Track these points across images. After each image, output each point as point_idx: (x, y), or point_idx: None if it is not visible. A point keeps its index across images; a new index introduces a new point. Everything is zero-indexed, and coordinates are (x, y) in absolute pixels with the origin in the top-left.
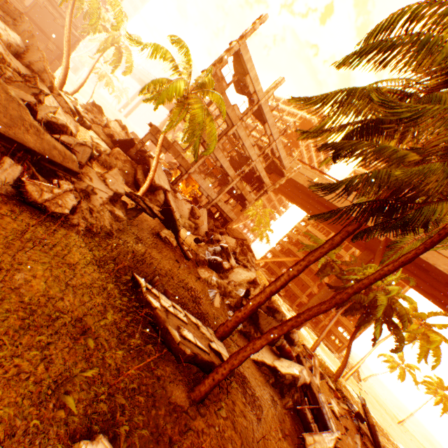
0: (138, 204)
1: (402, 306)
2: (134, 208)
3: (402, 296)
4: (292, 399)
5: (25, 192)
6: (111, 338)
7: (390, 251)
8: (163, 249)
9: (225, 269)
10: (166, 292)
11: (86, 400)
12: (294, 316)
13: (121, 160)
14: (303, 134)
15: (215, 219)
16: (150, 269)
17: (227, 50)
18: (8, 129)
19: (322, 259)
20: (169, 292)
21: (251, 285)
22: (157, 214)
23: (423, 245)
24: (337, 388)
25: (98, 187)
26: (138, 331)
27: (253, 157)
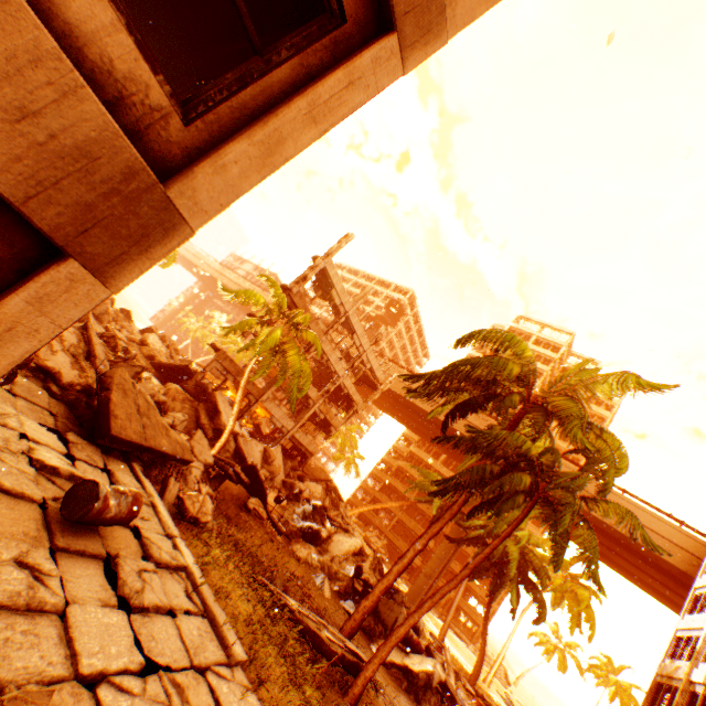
0: (225, 471)
1: (536, 556)
2: (217, 476)
3: (535, 542)
4: (429, 705)
5: (185, 508)
6: (298, 643)
7: (499, 518)
8: (256, 527)
9: (323, 538)
10: (287, 588)
11: (300, 696)
12: (429, 596)
13: (179, 400)
14: (410, 392)
15: (288, 454)
16: (255, 561)
17: (312, 267)
18: (155, 441)
19: (436, 501)
20: (289, 588)
21: (358, 557)
22: (244, 479)
23: (516, 520)
24: (477, 694)
25: (191, 463)
26: (293, 637)
27: (340, 372)
